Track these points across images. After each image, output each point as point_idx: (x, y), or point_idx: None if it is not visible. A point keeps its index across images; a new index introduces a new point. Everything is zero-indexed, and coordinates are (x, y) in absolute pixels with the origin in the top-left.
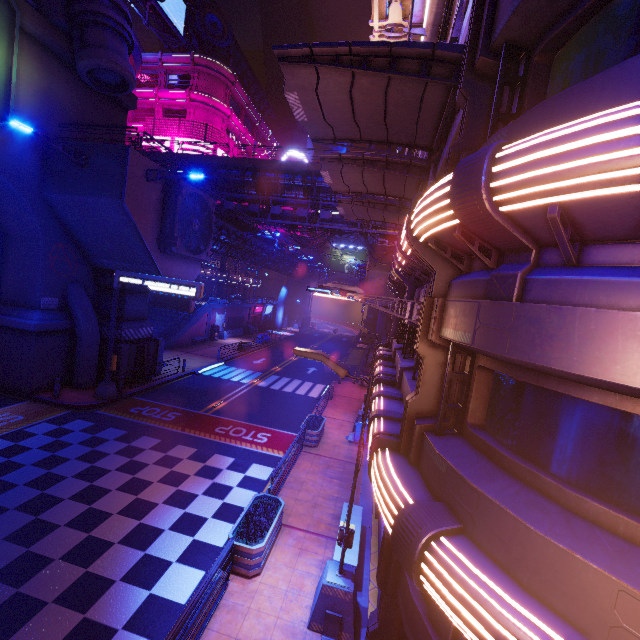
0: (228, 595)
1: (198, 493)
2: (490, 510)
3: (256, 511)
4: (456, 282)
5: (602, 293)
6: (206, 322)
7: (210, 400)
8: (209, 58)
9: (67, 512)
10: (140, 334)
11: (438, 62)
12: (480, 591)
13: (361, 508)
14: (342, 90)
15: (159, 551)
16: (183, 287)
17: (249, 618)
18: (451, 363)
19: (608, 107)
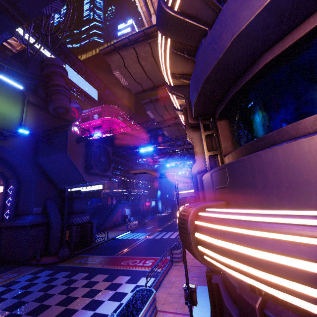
0: None
1: (105, 300)
2: (234, 170)
3: (134, 298)
4: None
5: None
6: (120, 214)
7: (120, 249)
8: (108, 104)
9: None
10: (82, 220)
11: None
12: (233, 217)
13: None
14: (135, 62)
15: None
16: (96, 185)
17: None
18: (202, 127)
19: None
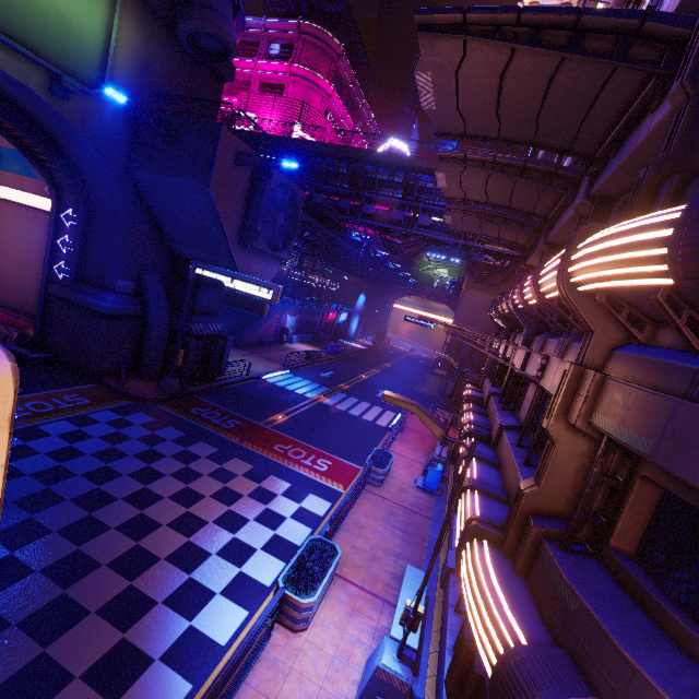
0: (270, 647)
1: (250, 518)
2: None
3: (310, 557)
4: (627, 355)
5: None
6: (276, 323)
7: (271, 412)
8: (317, 25)
9: (119, 514)
10: (209, 330)
11: (644, 39)
12: None
13: None
14: (491, 73)
15: (204, 577)
16: (259, 288)
17: (290, 680)
18: (601, 462)
19: None
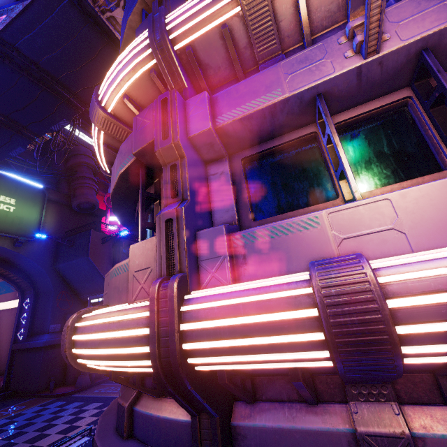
0: None
1: None
2: None
3: None
4: None
5: None
6: None
7: None
8: None
9: None
10: None
11: None
12: None
13: None
14: None
15: None
16: None
17: None
18: None
19: None
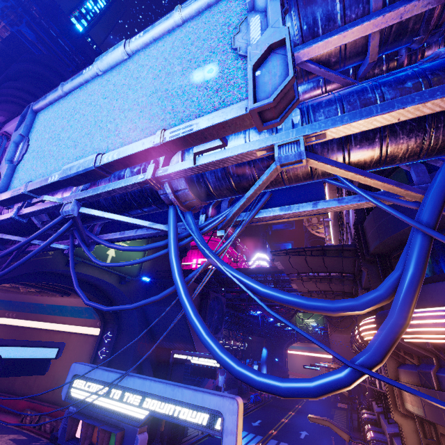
0: None
1: None
2: None
3: None
4: (400, 370)
5: None
6: (212, 383)
7: None
8: None
9: None
10: None
11: (346, 250)
12: None
13: None
14: (301, 259)
15: None
16: (211, 360)
17: None
18: (420, 430)
19: (430, 300)
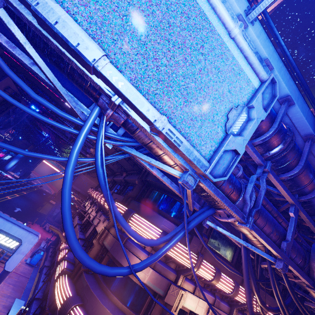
0: None
1: None
2: (93, 298)
3: None
4: (114, 228)
5: (136, 250)
6: None
7: None
8: None
9: None
10: None
11: (137, 166)
12: None
13: (24, 302)
14: (114, 149)
15: None
16: None
17: None
18: (102, 251)
19: (150, 217)
